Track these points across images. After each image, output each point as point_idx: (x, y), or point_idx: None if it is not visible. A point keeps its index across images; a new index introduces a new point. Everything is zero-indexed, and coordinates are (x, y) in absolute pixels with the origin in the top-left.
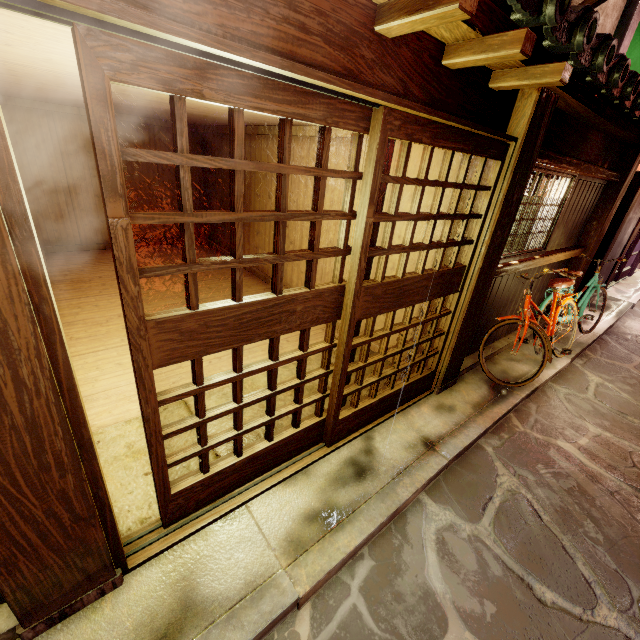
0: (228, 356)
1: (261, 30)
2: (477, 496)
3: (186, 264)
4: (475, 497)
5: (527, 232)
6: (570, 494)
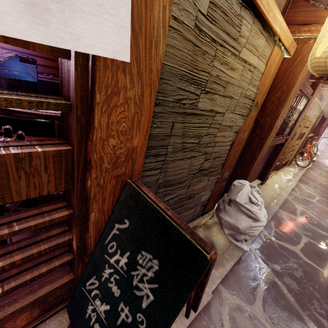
0: None
1: None
2: (307, 184)
3: None
4: (307, 184)
5: None
6: (325, 186)
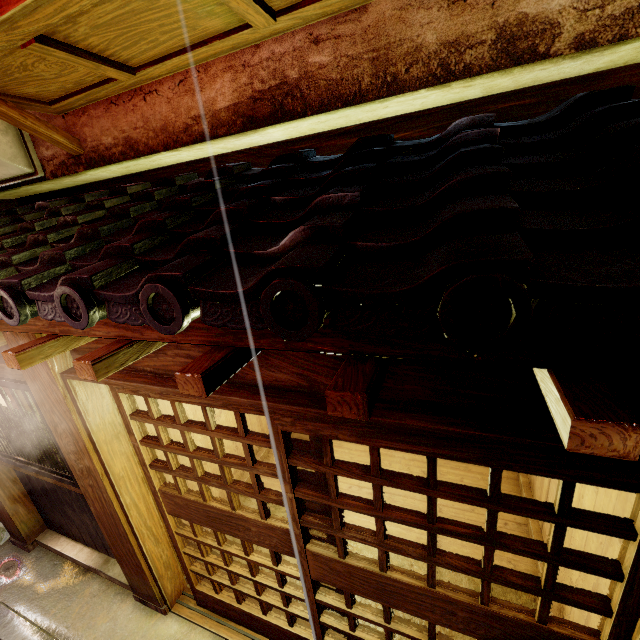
0: (368, 489)
1: (167, 363)
2: None
3: (168, 469)
4: None
5: None
6: None
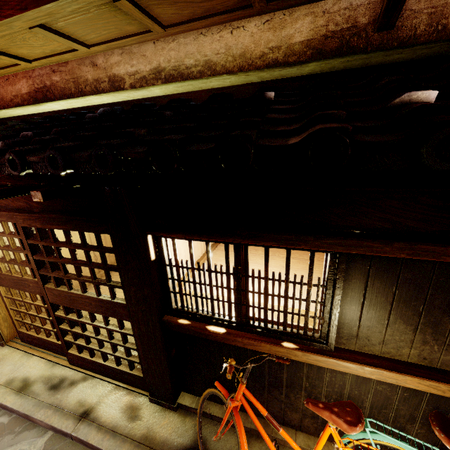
0: None
1: None
2: None
3: None
4: None
5: (245, 303)
6: None
